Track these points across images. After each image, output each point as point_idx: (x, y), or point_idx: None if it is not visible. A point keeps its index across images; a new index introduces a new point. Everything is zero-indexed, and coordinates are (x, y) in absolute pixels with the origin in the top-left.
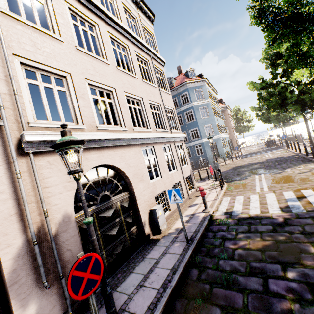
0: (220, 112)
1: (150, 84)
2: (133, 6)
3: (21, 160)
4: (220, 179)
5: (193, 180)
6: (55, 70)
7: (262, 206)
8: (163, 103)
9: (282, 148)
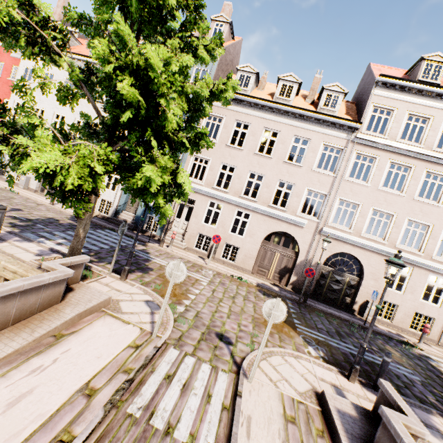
0: None
1: None
2: None
3: (318, 235)
4: None
5: None
6: (355, 201)
7: None
8: None
9: None
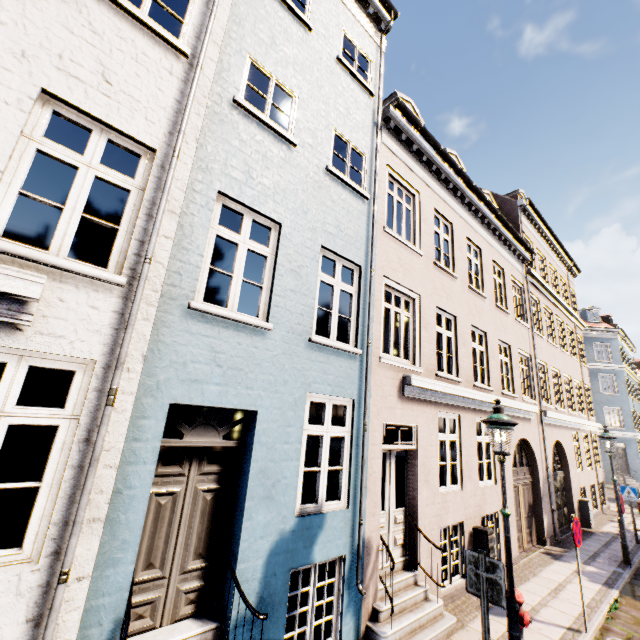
0: (636, 387)
1: (575, 359)
2: (564, 271)
3: (540, 426)
4: None
5: (604, 492)
6: (542, 362)
7: None
8: (583, 380)
9: None
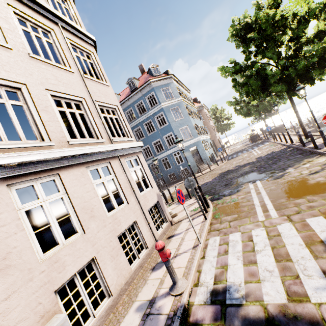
0: (196, 112)
1: (55, 65)
2: None
3: None
4: (202, 201)
5: (163, 209)
6: None
7: (283, 269)
8: (91, 97)
9: (268, 141)
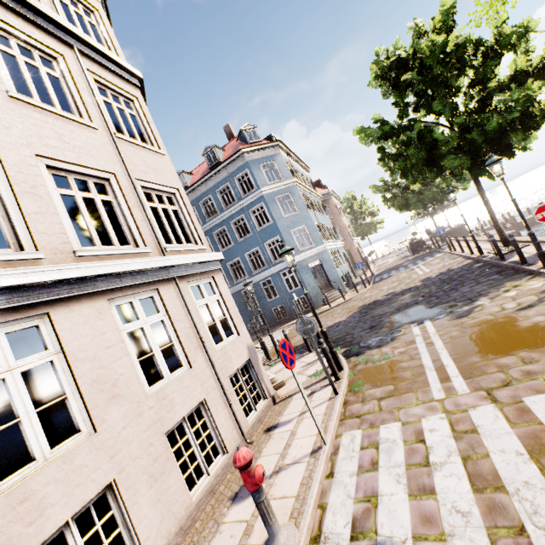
0: (319, 203)
1: (61, 114)
2: None
3: None
4: (329, 359)
5: (259, 375)
6: None
7: (490, 510)
8: (128, 171)
9: (440, 252)
